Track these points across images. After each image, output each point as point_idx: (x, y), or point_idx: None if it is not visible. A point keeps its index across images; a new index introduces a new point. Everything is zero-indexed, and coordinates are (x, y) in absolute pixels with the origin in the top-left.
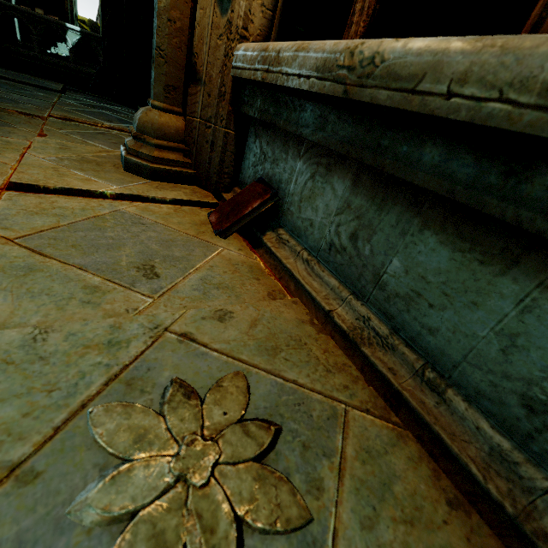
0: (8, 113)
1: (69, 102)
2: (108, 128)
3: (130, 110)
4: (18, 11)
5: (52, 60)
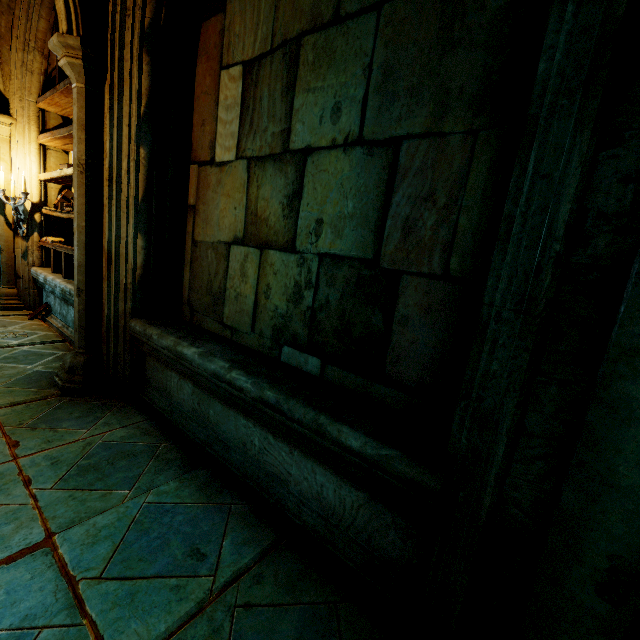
0: None
1: None
2: None
3: None
4: None
5: None
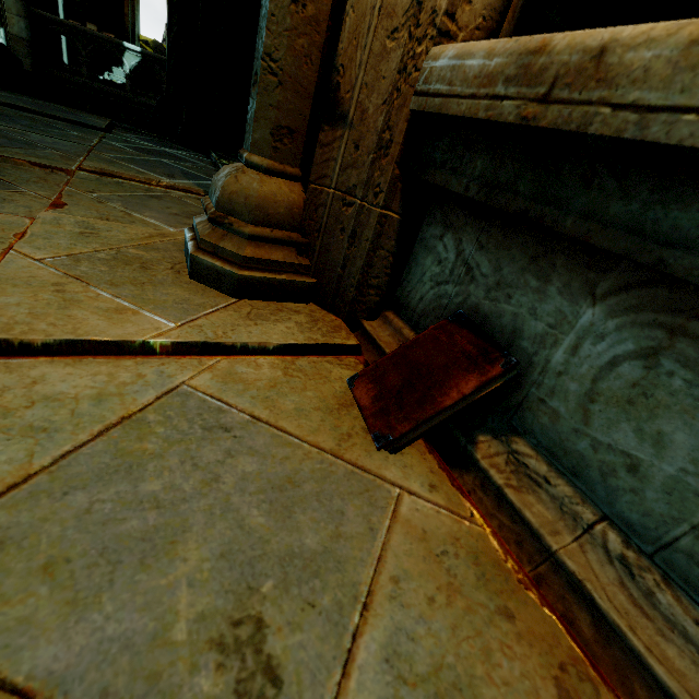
0: (15, 164)
1: (115, 145)
2: (167, 188)
3: (200, 155)
4: (65, 27)
5: (104, 88)
